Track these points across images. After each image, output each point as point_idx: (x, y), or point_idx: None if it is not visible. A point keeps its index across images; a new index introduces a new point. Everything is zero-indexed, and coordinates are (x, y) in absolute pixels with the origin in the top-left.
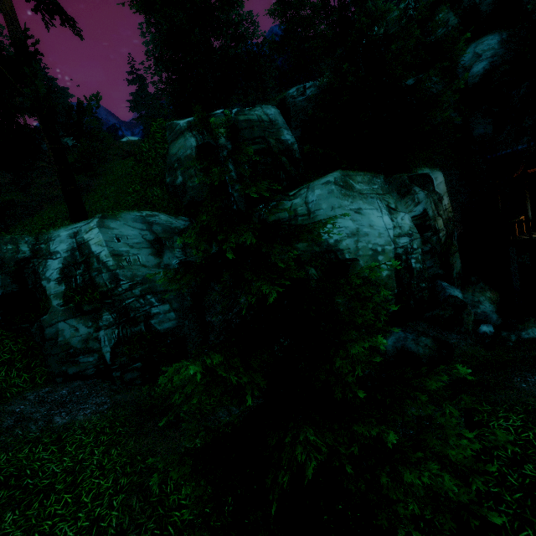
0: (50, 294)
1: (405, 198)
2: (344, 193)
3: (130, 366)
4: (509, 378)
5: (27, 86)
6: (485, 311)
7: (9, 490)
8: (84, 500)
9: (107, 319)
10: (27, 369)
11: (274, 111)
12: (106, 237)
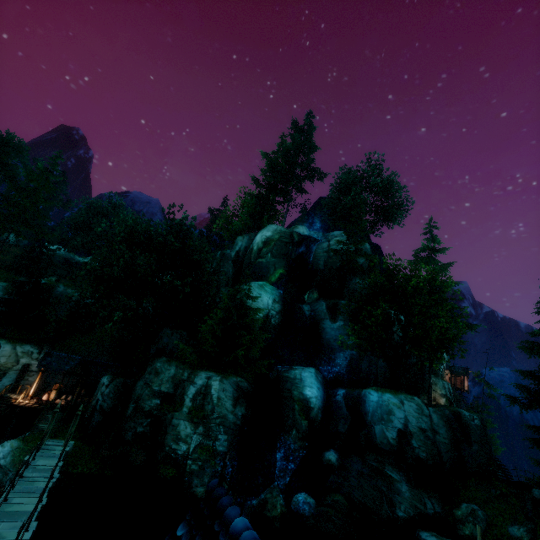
0: None
1: None
2: None
3: None
4: None
5: None
6: None
7: None
8: None
9: None
10: None
11: None
12: None
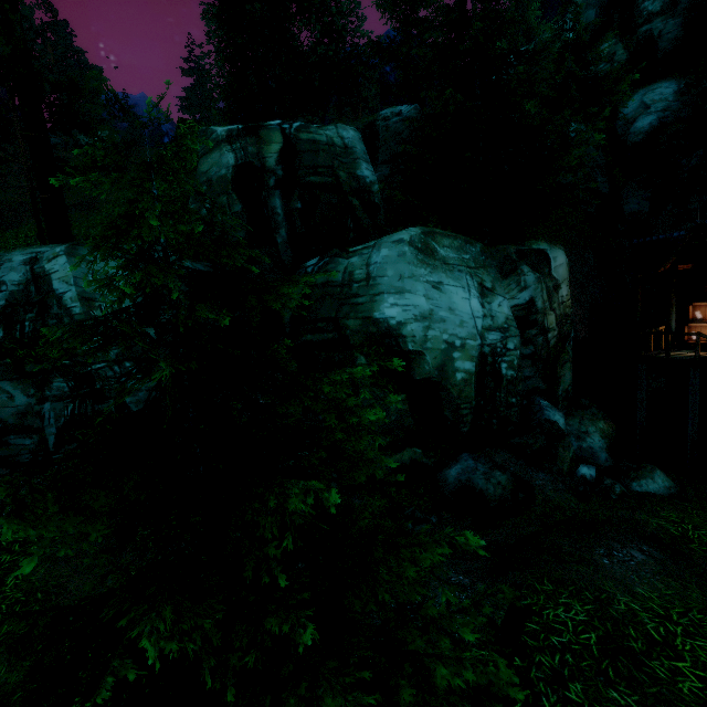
0: None
1: (508, 279)
2: (421, 258)
3: None
4: (590, 548)
5: None
6: (592, 447)
7: None
8: None
9: (59, 387)
10: None
11: (352, 135)
12: (77, 272)
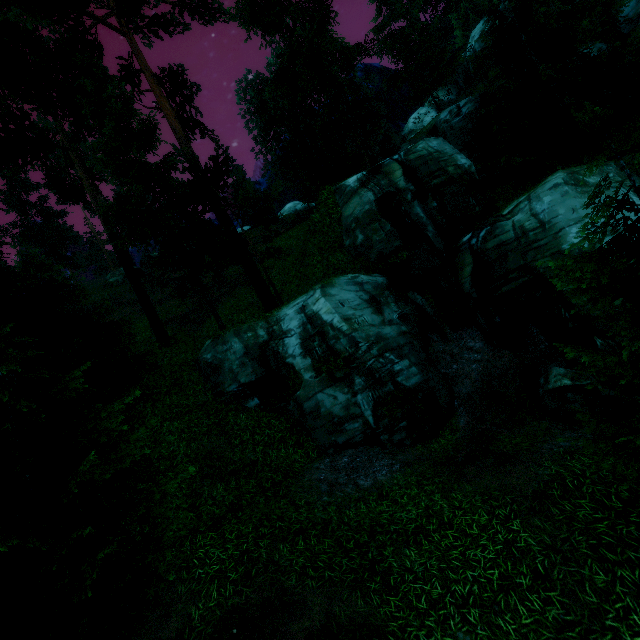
0: (300, 369)
1: None
2: (580, 190)
3: (395, 427)
4: None
5: (222, 191)
6: None
7: (384, 535)
8: (471, 532)
9: (359, 383)
10: (298, 445)
11: (439, 141)
12: (332, 304)
